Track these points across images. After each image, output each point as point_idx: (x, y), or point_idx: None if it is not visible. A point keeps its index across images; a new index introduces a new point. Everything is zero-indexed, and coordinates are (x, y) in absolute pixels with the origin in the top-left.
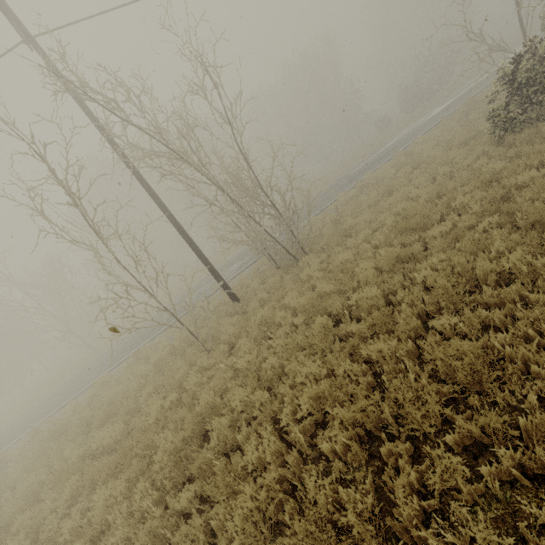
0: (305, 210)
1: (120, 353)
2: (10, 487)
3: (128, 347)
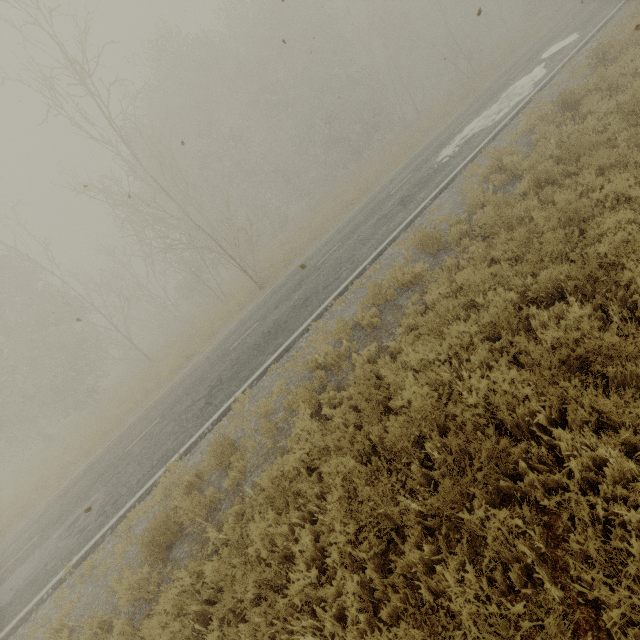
0: (575, 21)
1: (405, 200)
2: (612, 200)
3: (409, 193)
